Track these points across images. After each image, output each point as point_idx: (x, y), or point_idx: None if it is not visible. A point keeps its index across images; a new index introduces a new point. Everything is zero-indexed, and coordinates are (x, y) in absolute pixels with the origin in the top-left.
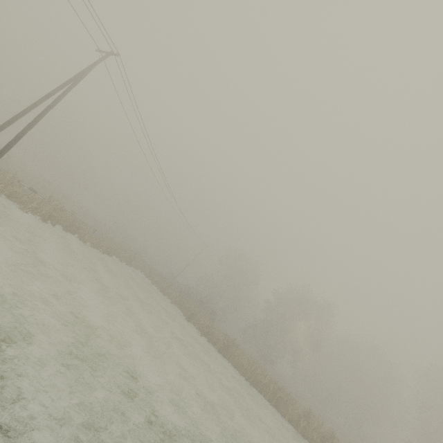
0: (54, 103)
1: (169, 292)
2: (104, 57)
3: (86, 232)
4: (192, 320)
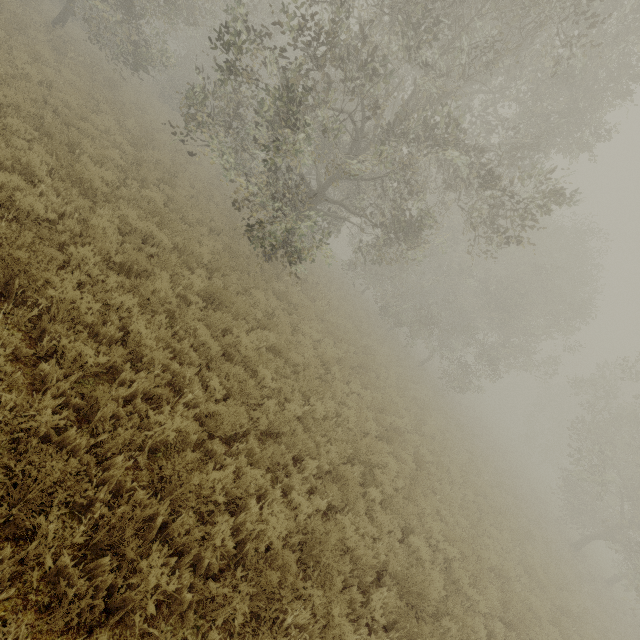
0: None
1: None
2: None
3: None
4: None
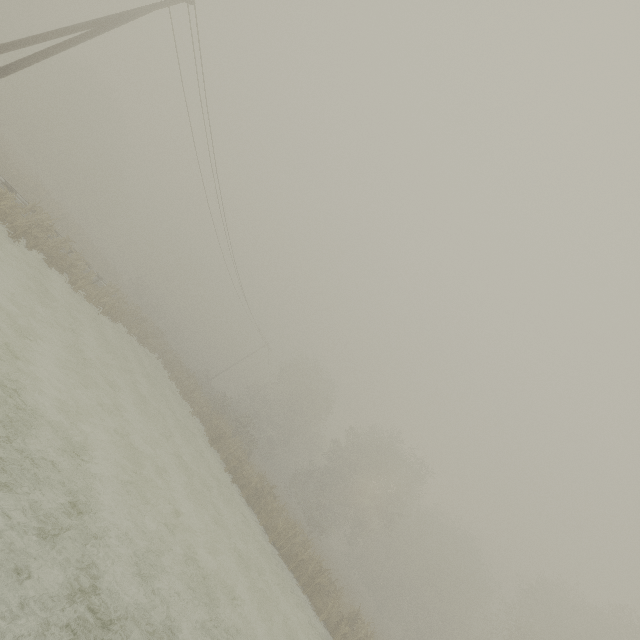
0: (67, 44)
1: (194, 397)
2: (171, 1)
3: (83, 276)
4: (218, 446)
